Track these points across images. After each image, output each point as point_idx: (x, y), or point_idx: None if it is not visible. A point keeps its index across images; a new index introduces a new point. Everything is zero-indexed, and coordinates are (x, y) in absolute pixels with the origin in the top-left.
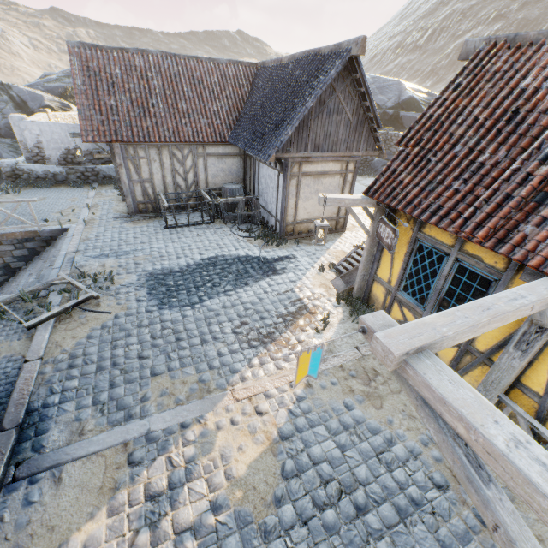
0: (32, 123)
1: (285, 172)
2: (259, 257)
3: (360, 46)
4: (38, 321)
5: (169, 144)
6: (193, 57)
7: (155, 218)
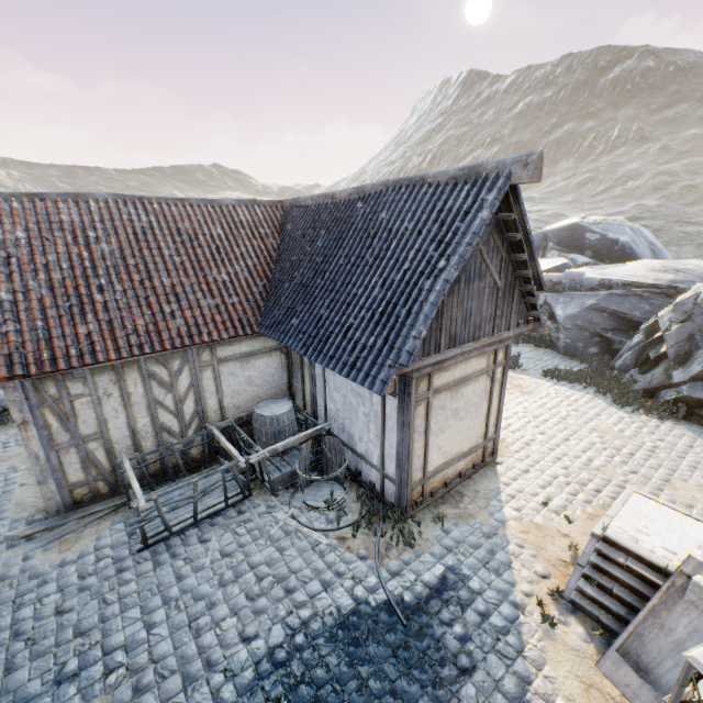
0: None
1: (404, 396)
2: (389, 603)
3: (535, 168)
4: None
5: (141, 357)
6: (176, 199)
7: (115, 512)
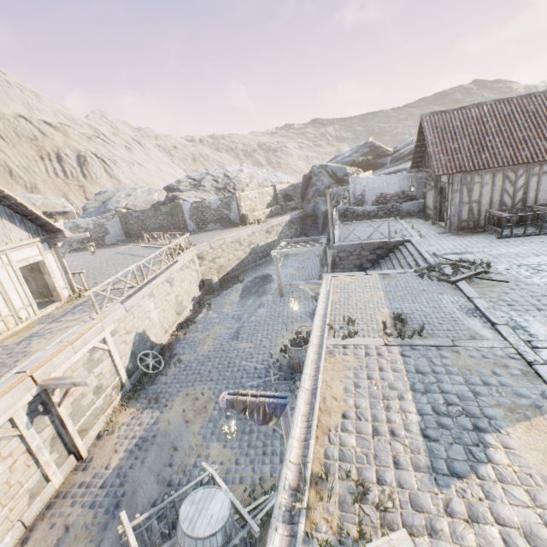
0: (363, 179)
1: None
2: None
3: None
4: (457, 279)
5: (505, 168)
6: (525, 95)
7: (477, 233)
